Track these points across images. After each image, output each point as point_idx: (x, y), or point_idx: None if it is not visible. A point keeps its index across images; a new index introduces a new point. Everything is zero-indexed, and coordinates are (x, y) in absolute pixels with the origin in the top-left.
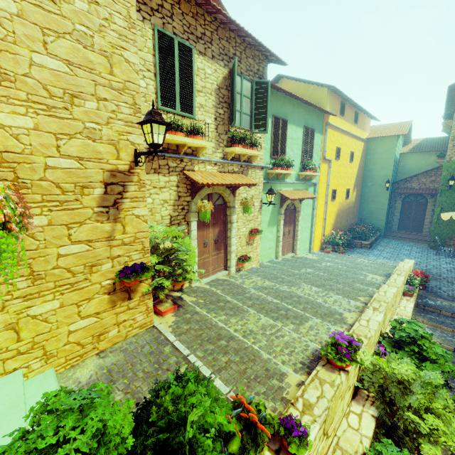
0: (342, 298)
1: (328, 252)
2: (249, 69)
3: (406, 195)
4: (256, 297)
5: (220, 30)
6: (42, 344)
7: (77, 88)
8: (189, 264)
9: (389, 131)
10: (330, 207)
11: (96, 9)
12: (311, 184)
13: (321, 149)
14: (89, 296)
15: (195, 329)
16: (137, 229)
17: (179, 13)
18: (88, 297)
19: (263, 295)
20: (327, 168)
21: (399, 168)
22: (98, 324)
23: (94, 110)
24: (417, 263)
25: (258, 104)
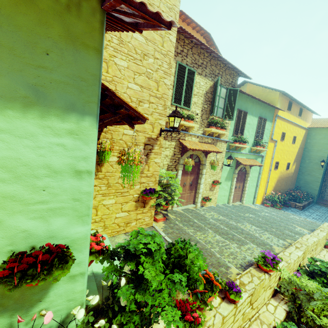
0: (273, 237)
1: (267, 206)
2: (226, 81)
3: None
4: (213, 224)
5: (211, 61)
6: (104, 220)
7: (142, 98)
8: (177, 194)
9: (327, 124)
10: (273, 174)
11: (156, 61)
12: (259, 156)
13: (270, 132)
14: (127, 200)
15: (176, 233)
16: (154, 170)
17: (191, 53)
18: (126, 201)
19: (218, 223)
20: (273, 146)
21: None
22: (128, 217)
23: (147, 108)
24: None
25: (229, 103)
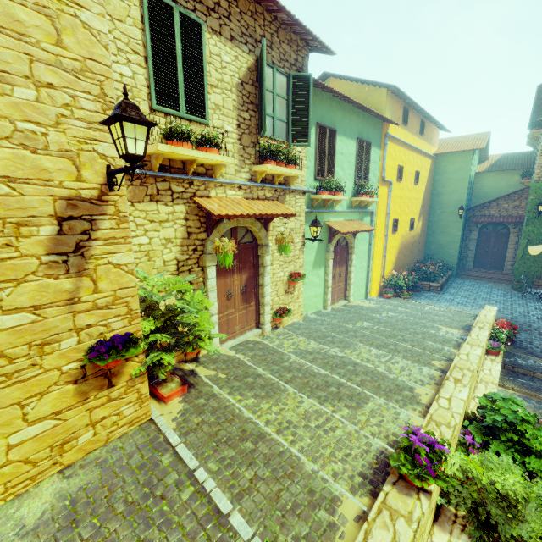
0: (411, 364)
1: (388, 298)
2: (283, 58)
3: (483, 225)
4: (297, 367)
5: (241, 1)
6: None
7: None
8: (201, 329)
9: (462, 145)
10: (391, 241)
11: None
12: (366, 213)
13: (379, 168)
14: (40, 389)
15: (209, 423)
16: (118, 285)
17: None
18: (39, 391)
19: (307, 363)
20: (387, 192)
21: (474, 191)
22: (59, 428)
23: (32, 102)
24: (500, 310)
25: (297, 107)
